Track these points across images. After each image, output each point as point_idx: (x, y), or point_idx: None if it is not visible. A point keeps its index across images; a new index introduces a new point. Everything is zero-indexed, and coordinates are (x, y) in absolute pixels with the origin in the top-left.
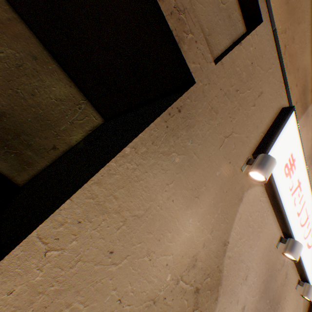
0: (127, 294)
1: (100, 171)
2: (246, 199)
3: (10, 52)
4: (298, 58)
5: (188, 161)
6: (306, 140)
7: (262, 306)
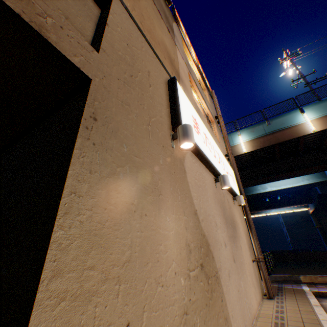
0: None
1: (47, 257)
2: (187, 168)
3: None
4: (154, 34)
5: (135, 166)
6: (191, 101)
7: (230, 232)
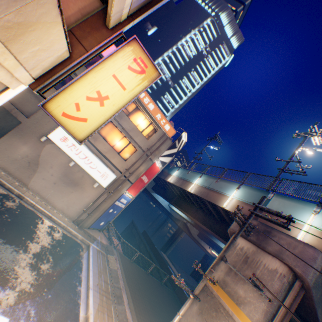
0: (11, 156)
1: (3, 137)
2: (48, 147)
3: (5, 110)
4: None
5: (23, 137)
6: None
7: (65, 180)
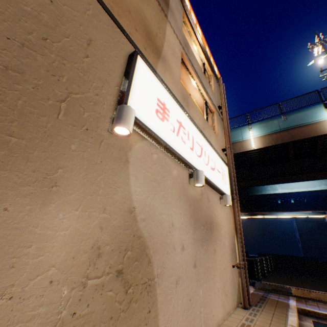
0: None
1: None
2: (135, 158)
3: None
4: None
5: (4, 148)
6: (175, 84)
7: (199, 234)
